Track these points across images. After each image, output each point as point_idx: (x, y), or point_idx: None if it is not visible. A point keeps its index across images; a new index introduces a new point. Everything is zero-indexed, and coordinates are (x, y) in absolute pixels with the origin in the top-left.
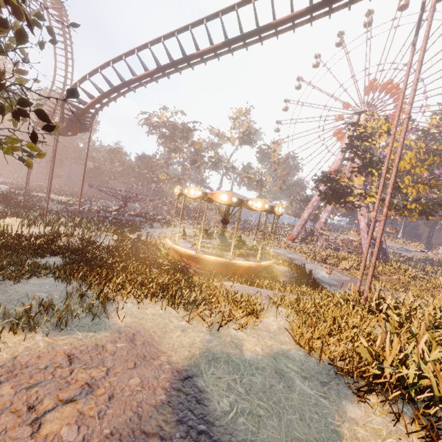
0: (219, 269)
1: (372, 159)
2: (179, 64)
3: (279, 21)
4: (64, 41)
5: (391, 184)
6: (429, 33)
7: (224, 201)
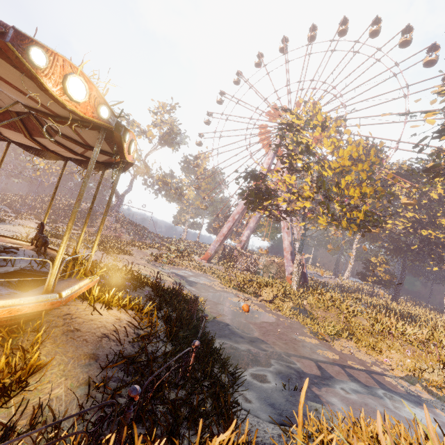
0: None
1: (309, 146)
2: None
3: None
4: None
5: None
6: None
7: None
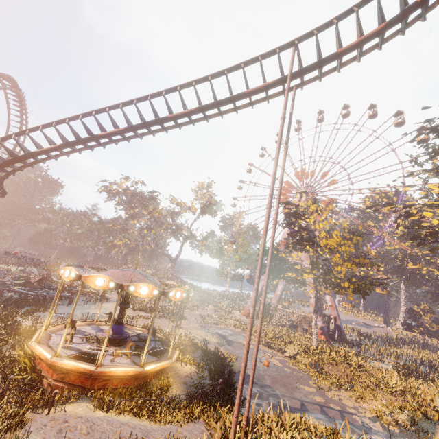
0: (83, 380)
1: (303, 236)
2: (85, 142)
3: (174, 115)
4: (21, 115)
5: (256, 277)
6: (281, 135)
7: (99, 286)
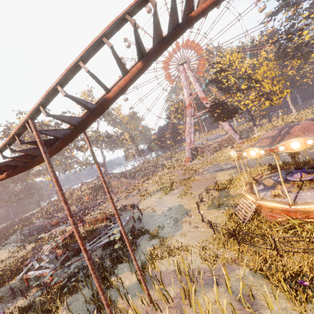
0: None
1: (250, 77)
2: None
3: None
4: None
5: None
6: None
7: None
